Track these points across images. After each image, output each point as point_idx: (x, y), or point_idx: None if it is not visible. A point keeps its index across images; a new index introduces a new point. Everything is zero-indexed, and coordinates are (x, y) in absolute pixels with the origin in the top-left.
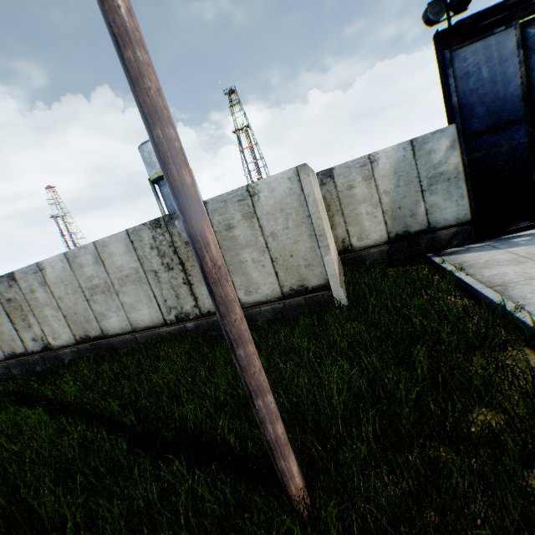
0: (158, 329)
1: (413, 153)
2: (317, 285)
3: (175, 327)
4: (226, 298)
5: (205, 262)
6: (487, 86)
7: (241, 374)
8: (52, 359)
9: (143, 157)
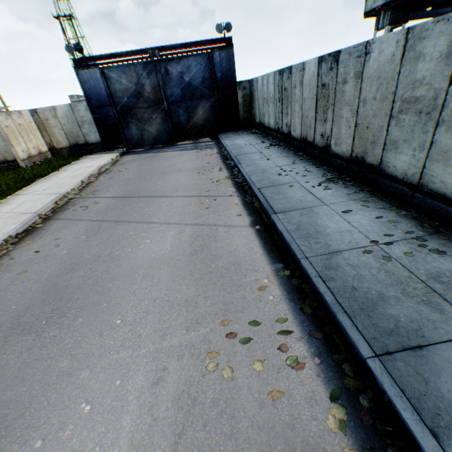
0: None
1: (72, 110)
2: (13, 160)
3: None
4: None
5: None
6: (95, 89)
7: None
8: None
9: None
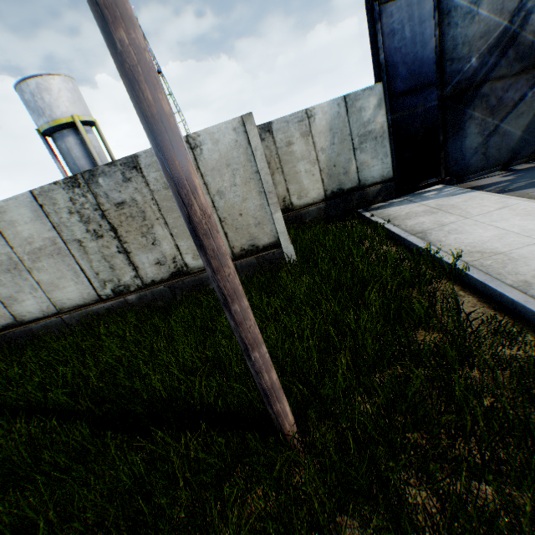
0: (92, 307)
1: (346, 110)
2: (268, 243)
3: (113, 302)
4: (218, 251)
5: (193, 211)
6: (409, 46)
7: (236, 330)
8: None
9: (24, 100)
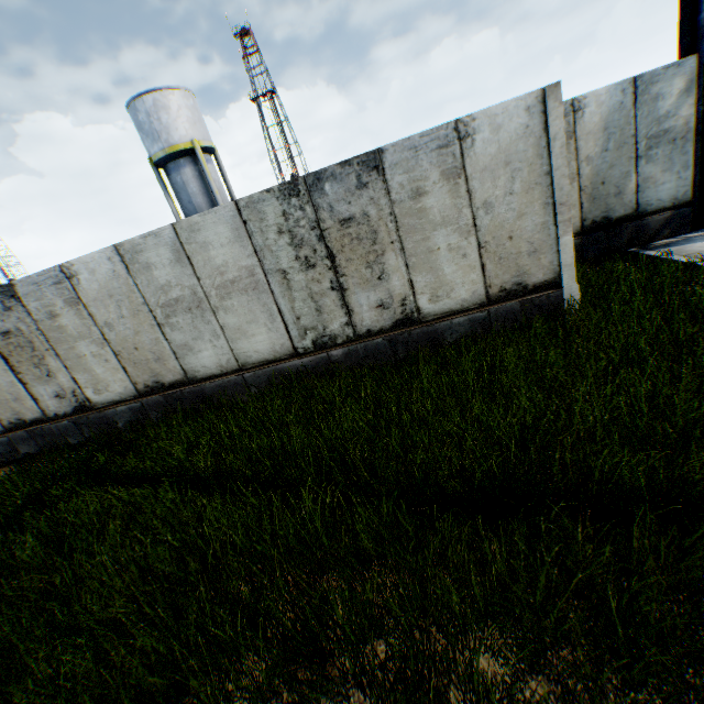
0: (283, 363)
1: (633, 99)
2: (541, 282)
3: (311, 358)
4: None
5: None
6: None
7: None
8: (93, 423)
9: (137, 122)
